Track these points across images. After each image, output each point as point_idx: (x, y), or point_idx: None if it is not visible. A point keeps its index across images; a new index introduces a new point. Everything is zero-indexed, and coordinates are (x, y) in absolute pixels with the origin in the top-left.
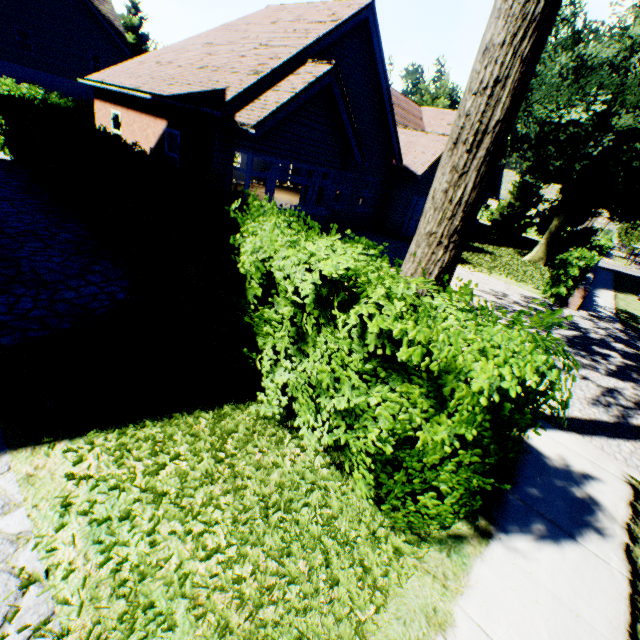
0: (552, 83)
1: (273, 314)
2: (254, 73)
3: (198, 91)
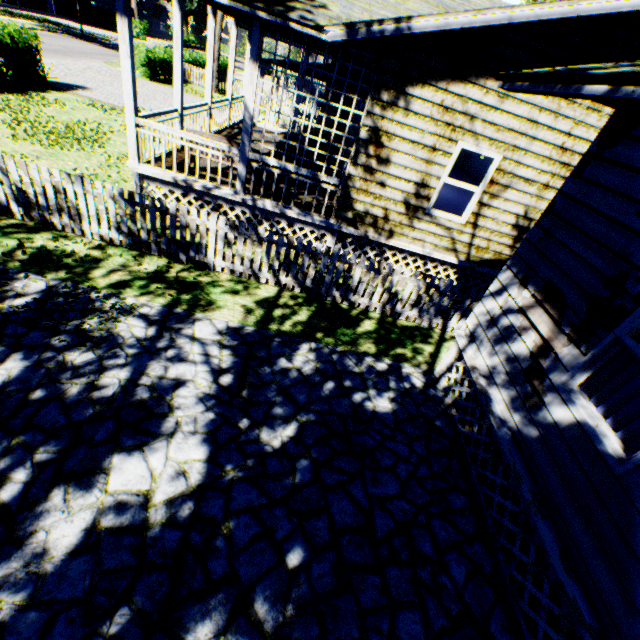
0: None
1: None
2: None
3: None
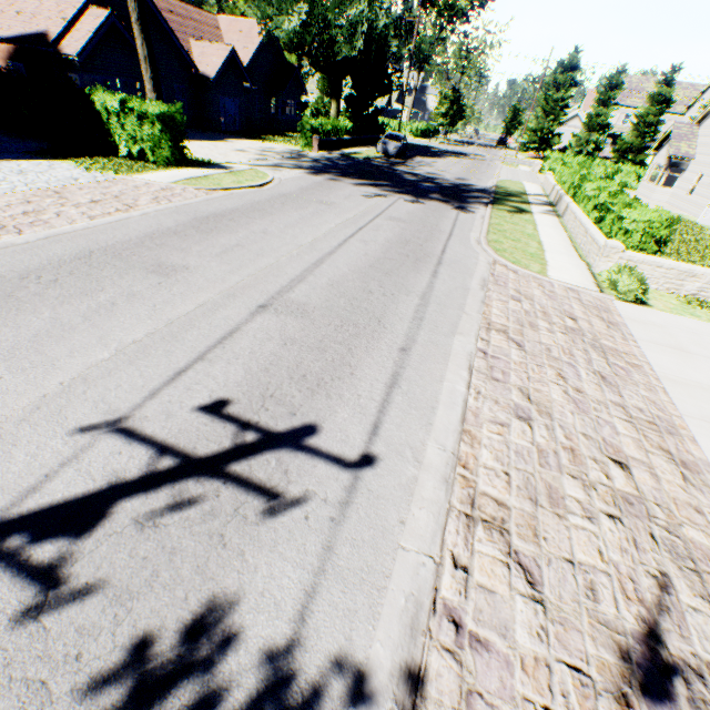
0: None
1: (114, 122)
2: (62, 19)
3: (27, 34)
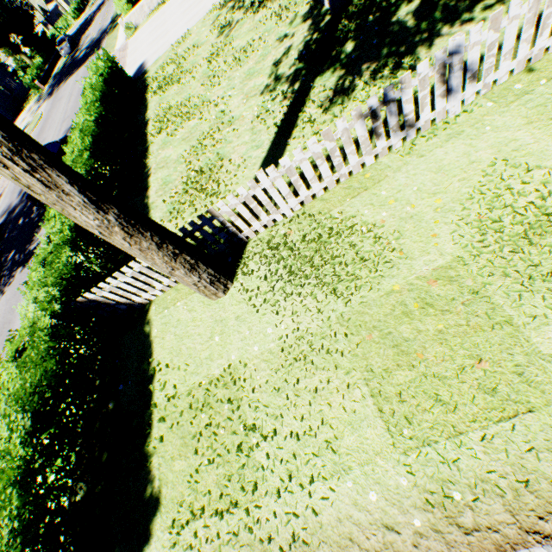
0: None
1: None
2: None
3: None
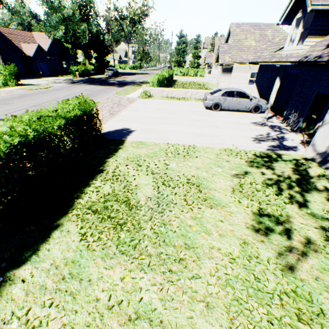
0: (52, 26)
1: None
2: None
3: None
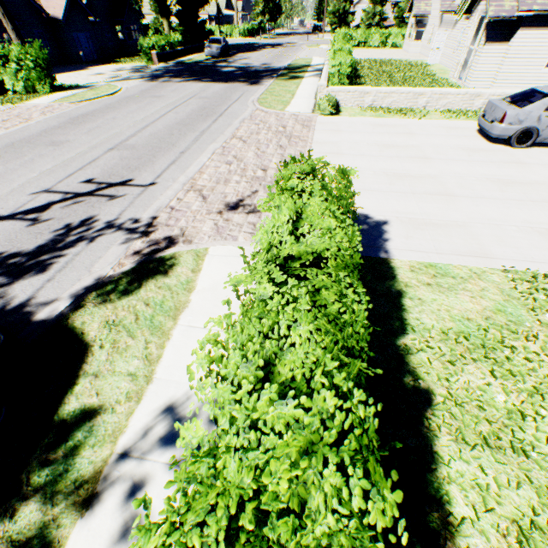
0: None
1: None
2: None
3: None
